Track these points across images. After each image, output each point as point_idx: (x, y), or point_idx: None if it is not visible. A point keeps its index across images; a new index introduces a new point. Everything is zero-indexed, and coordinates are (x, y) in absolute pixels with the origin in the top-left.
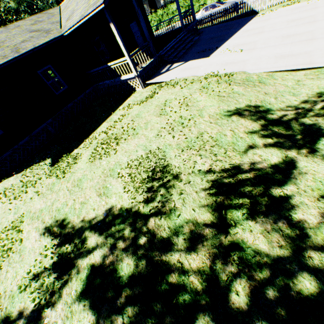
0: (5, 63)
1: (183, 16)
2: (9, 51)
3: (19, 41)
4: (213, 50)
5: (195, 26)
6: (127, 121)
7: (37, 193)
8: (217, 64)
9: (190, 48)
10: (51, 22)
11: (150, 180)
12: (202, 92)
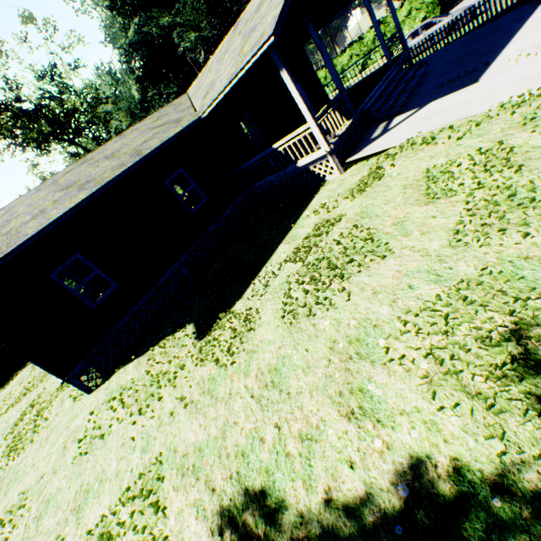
0: (123, 173)
1: (360, 69)
2: (128, 158)
3: (140, 143)
4: (478, 70)
5: (407, 58)
6: (340, 229)
7: (181, 400)
8: (514, 83)
9: (415, 88)
10: (180, 110)
11: (527, 369)
12: (535, 128)
